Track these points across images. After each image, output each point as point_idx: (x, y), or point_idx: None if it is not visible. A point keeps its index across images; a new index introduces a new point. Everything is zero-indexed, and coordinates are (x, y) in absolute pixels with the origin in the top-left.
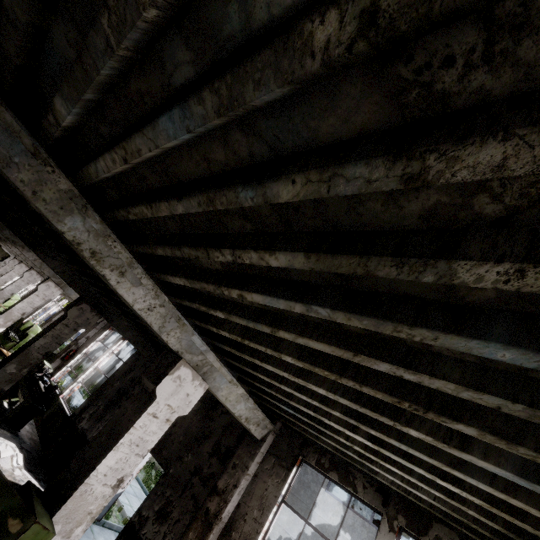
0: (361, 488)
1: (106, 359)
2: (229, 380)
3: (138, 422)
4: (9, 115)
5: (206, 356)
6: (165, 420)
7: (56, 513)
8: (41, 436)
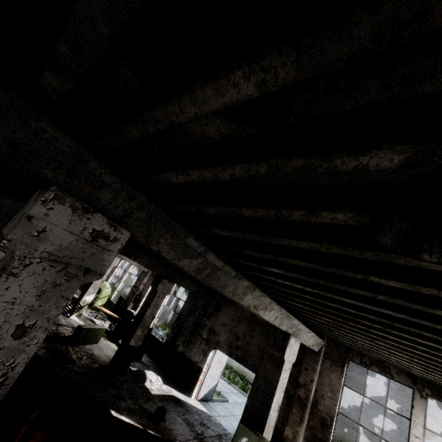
0: (396, 375)
1: (167, 298)
2: (307, 332)
3: (280, 377)
4: (228, 267)
5: (297, 326)
6: (288, 369)
7: (263, 432)
8: (152, 358)
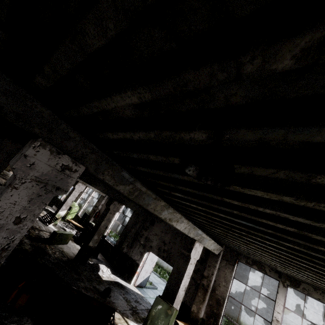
0: (268, 271)
1: (118, 215)
2: (208, 239)
3: (187, 268)
4: (149, 191)
5: (201, 235)
6: (194, 263)
7: (173, 303)
8: (105, 256)
